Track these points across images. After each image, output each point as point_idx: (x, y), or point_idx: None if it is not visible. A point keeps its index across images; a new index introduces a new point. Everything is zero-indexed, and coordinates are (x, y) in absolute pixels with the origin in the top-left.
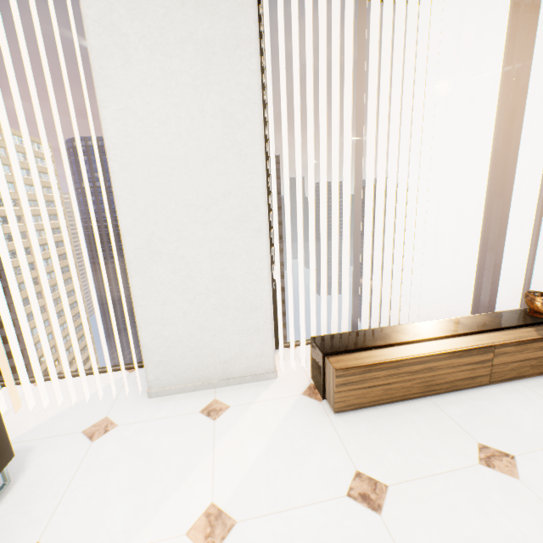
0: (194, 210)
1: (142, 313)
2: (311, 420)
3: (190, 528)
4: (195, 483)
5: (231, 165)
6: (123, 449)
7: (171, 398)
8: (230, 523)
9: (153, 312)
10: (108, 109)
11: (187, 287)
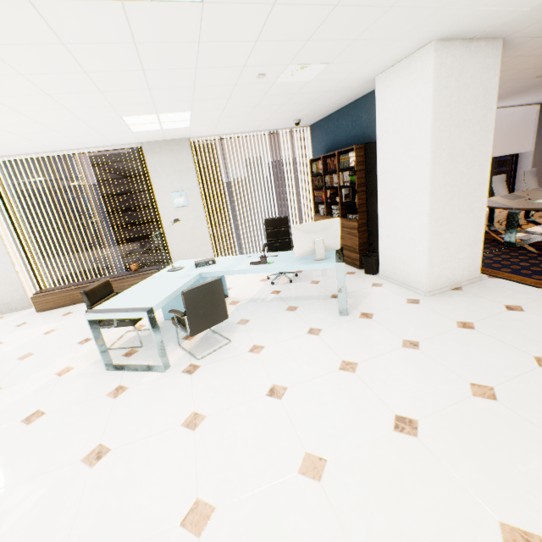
0: None
1: None
2: (28, 315)
3: None
4: None
5: None
6: None
7: None
8: None
9: None
10: None
11: None
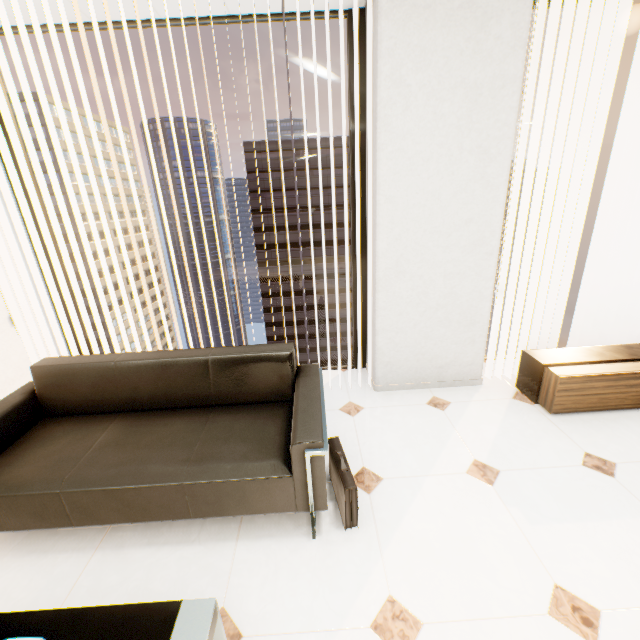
0: (438, 236)
1: (382, 322)
2: (530, 417)
3: (466, 470)
4: (454, 447)
5: (476, 196)
6: (381, 423)
7: (395, 393)
8: (495, 471)
9: (389, 321)
10: (384, 151)
11: (421, 301)
